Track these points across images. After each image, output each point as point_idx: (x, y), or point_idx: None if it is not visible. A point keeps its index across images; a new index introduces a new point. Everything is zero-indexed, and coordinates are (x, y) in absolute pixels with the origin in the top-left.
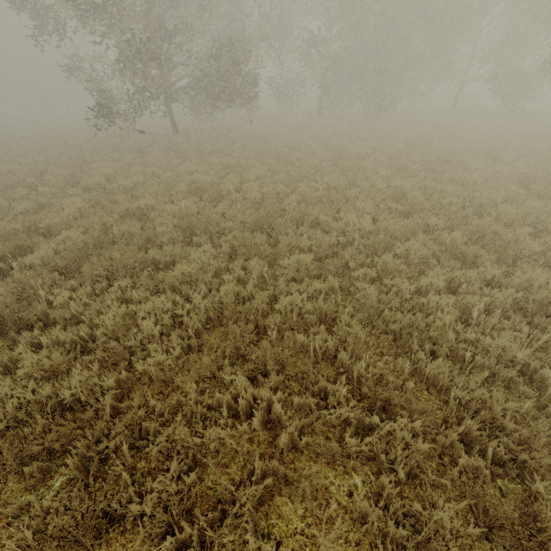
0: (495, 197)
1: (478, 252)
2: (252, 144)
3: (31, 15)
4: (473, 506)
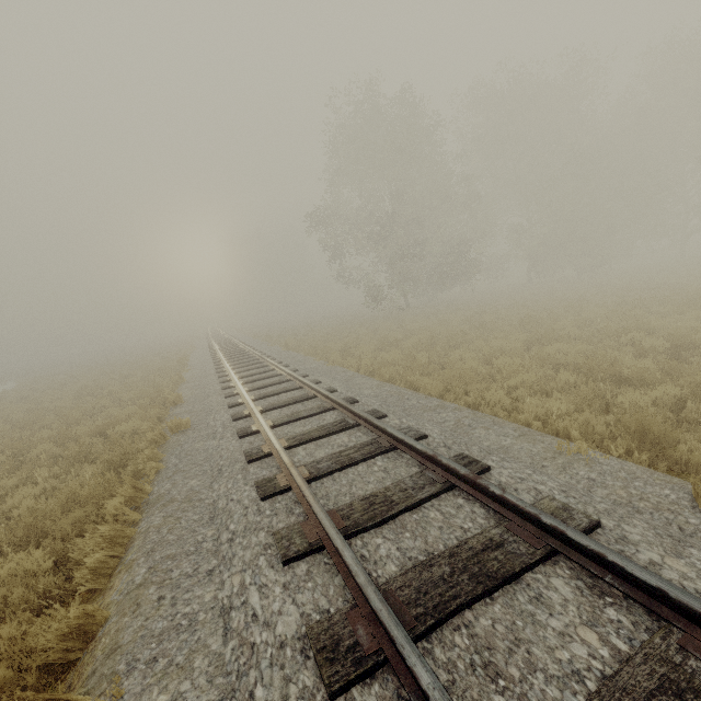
0: None
1: (683, 309)
2: None
3: (332, 250)
4: (670, 349)
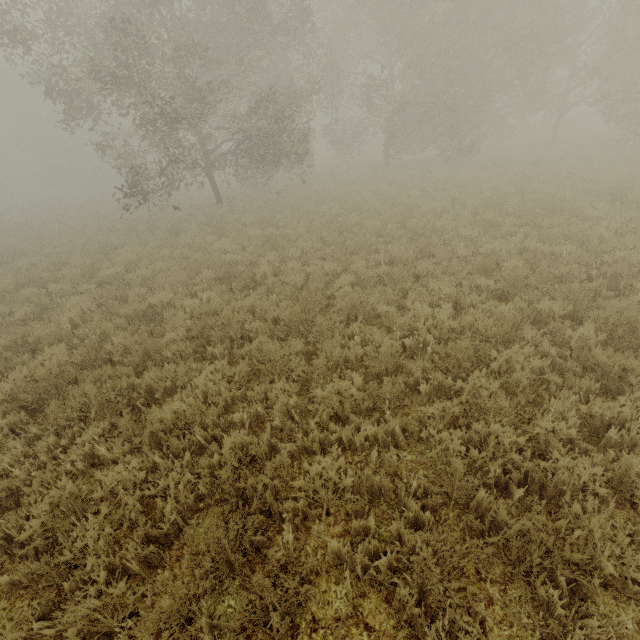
0: (637, 261)
1: (629, 365)
2: (304, 208)
3: (60, 97)
4: None
